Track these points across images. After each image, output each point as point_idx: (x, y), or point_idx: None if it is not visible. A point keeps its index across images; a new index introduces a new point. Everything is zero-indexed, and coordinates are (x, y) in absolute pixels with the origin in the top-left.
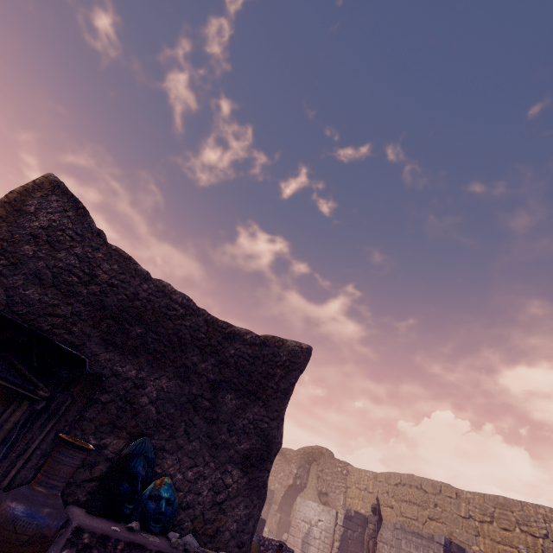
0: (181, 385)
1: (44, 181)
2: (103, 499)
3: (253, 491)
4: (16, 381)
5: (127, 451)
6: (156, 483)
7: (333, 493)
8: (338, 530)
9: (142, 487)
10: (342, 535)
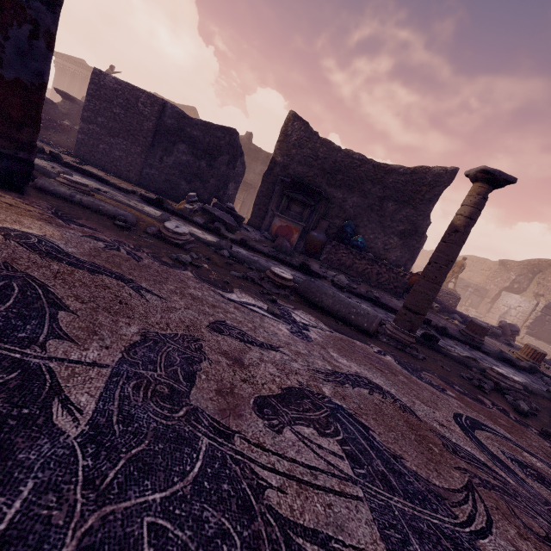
0: (363, 200)
1: (290, 116)
2: (337, 238)
3: (405, 247)
4: (305, 200)
5: (343, 224)
6: (356, 237)
7: (550, 296)
8: (534, 313)
9: (351, 237)
10: (538, 317)
